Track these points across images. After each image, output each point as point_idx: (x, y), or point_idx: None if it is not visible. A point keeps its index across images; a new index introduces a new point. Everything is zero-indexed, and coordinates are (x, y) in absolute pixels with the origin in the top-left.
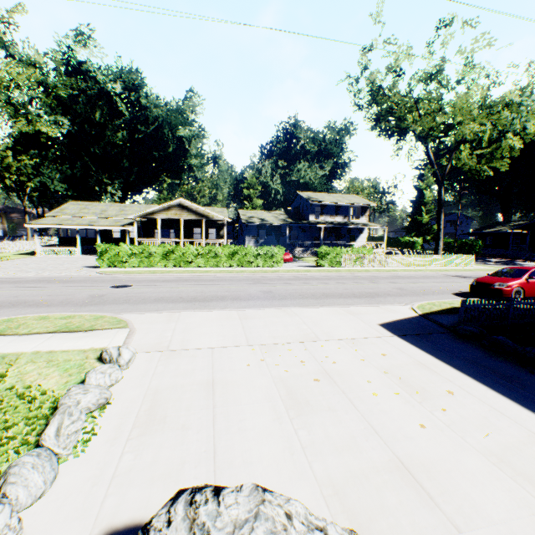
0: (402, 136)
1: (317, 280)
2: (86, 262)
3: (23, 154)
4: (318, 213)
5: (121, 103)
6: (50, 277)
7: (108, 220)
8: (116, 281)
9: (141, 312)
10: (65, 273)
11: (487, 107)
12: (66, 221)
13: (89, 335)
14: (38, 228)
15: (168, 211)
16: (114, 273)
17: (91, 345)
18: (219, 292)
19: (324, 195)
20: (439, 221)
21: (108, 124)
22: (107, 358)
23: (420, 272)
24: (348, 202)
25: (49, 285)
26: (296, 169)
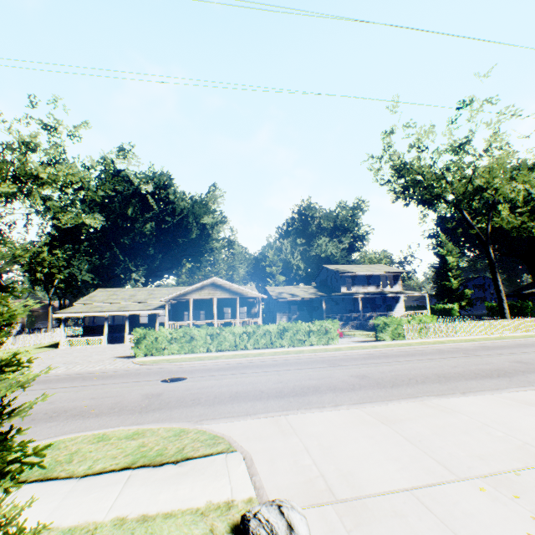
0: (432, 203)
1: (400, 357)
2: (116, 352)
3: (58, 248)
4: (349, 284)
5: (152, 199)
6: (84, 373)
7: (137, 304)
8: (163, 372)
9: (229, 418)
10: (99, 366)
11: (510, 171)
12: (95, 308)
13: (187, 471)
14: (59, 319)
15: (201, 290)
16: (155, 363)
17: (204, 496)
18: (301, 380)
19: (351, 266)
20: (496, 282)
21: (138, 217)
22: (261, 534)
23: (506, 340)
24: (378, 271)
25: (86, 383)
26: (316, 244)
